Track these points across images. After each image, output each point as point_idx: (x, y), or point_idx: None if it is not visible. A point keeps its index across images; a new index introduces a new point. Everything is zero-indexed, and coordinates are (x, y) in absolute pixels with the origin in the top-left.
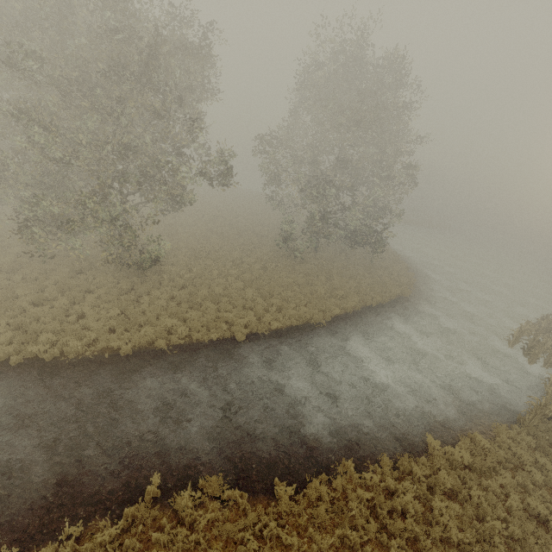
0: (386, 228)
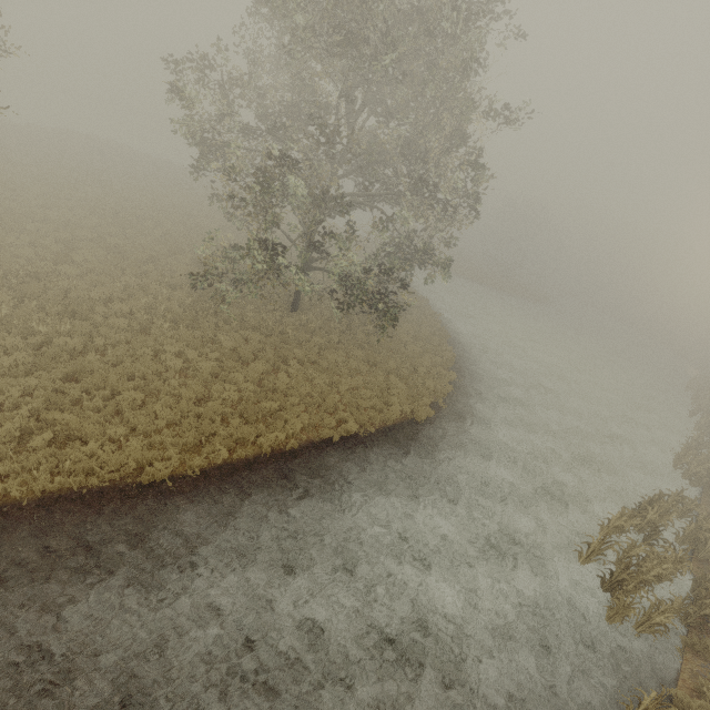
0: (406, 286)
